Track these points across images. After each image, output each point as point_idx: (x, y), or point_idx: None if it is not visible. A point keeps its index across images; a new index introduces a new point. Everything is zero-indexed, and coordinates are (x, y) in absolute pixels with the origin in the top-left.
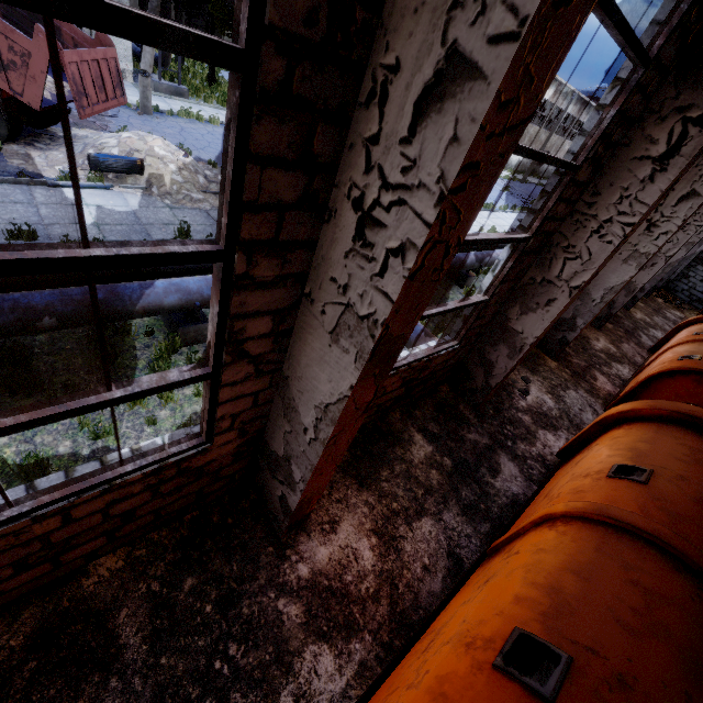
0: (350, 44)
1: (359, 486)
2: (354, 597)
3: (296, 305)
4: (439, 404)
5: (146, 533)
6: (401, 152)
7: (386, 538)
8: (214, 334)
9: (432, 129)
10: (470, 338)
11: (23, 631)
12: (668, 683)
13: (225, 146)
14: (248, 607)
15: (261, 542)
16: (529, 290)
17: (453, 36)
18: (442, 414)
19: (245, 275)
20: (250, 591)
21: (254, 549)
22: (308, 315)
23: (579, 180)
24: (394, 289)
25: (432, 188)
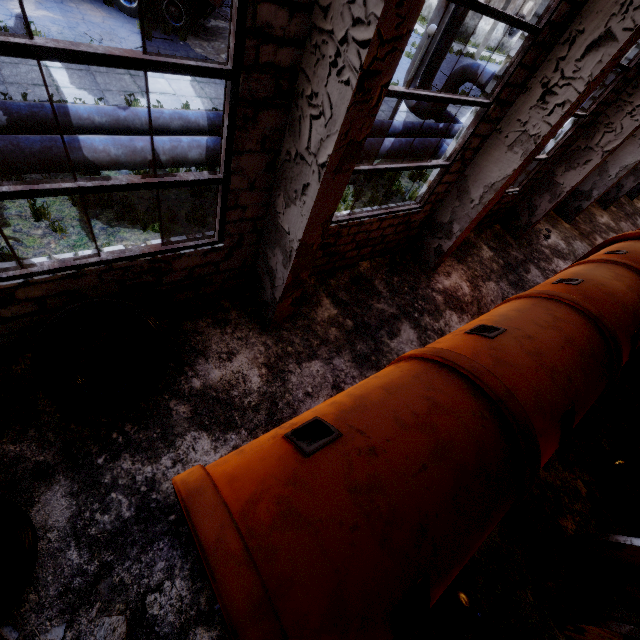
0: (567, 22)
1: (457, 262)
2: (462, 301)
3: (489, 135)
4: (495, 234)
5: (375, 257)
6: (574, 64)
7: (473, 285)
8: (463, 143)
9: (591, 57)
10: (526, 188)
11: (347, 277)
12: (620, 288)
13: (512, 61)
14: (421, 292)
15: (419, 273)
16: (575, 155)
17: (609, 25)
18: (497, 239)
19: (489, 115)
20: (420, 287)
21: (417, 275)
22: (494, 140)
23: (628, 78)
24: (554, 121)
25: (585, 79)
